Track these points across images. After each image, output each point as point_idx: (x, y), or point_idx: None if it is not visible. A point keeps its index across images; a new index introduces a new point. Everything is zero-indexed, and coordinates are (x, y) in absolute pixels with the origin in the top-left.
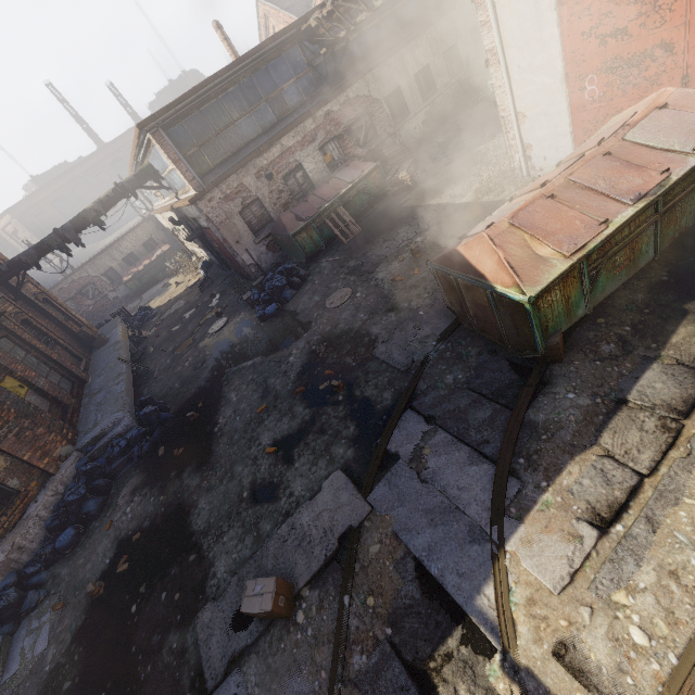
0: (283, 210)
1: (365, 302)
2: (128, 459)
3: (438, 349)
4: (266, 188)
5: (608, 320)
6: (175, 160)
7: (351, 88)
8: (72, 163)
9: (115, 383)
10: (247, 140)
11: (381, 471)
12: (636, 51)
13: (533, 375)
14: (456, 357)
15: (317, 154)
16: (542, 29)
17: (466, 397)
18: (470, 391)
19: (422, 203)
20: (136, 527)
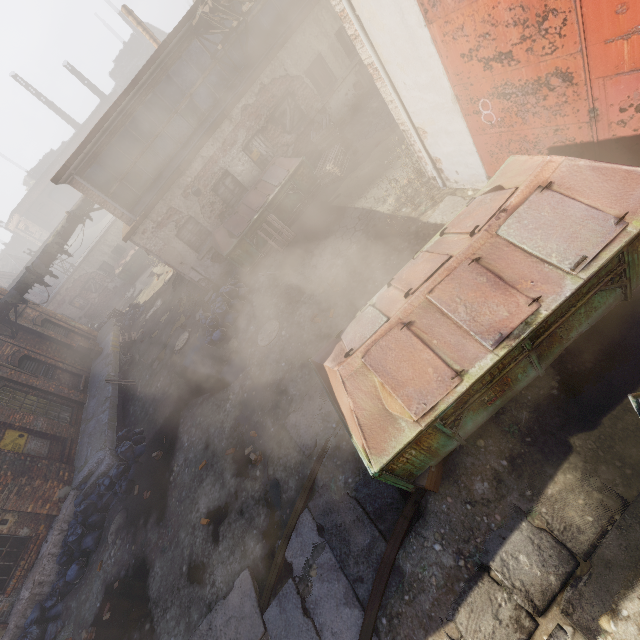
0: (220, 220)
1: (287, 345)
2: (115, 493)
3: (336, 434)
4: (197, 205)
5: (488, 444)
6: (100, 201)
7: (264, 73)
8: (57, 150)
9: (102, 411)
10: (166, 160)
11: (278, 583)
12: (529, 78)
13: (410, 502)
14: (350, 452)
15: (242, 155)
16: (417, 47)
17: (352, 511)
18: (356, 503)
19: (349, 204)
20: (116, 573)
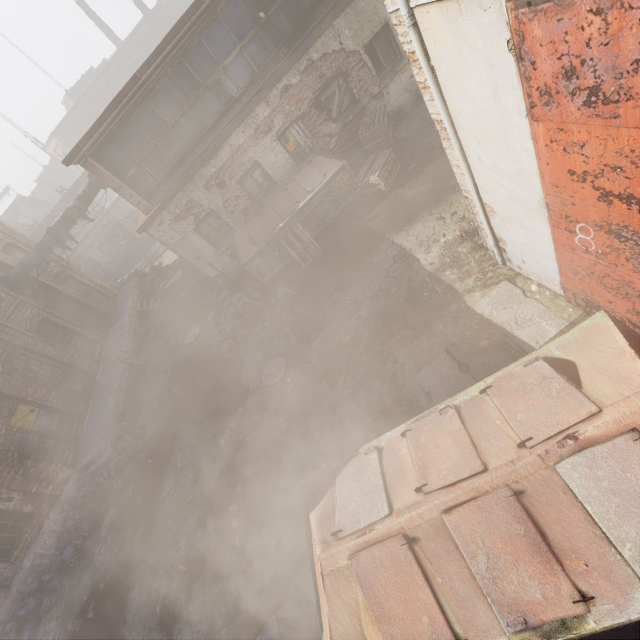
0: (244, 215)
1: (290, 398)
2: (113, 484)
3: None
4: (220, 198)
5: None
6: (115, 187)
7: (314, 46)
8: (97, 68)
9: (110, 393)
10: (191, 144)
11: None
12: None
13: None
14: None
15: (276, 145)
16: (508, 132)
17: None
18: None
19: (387, 234)
20: (103, 574)
